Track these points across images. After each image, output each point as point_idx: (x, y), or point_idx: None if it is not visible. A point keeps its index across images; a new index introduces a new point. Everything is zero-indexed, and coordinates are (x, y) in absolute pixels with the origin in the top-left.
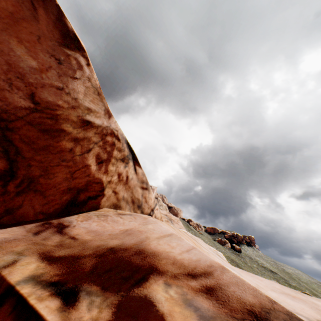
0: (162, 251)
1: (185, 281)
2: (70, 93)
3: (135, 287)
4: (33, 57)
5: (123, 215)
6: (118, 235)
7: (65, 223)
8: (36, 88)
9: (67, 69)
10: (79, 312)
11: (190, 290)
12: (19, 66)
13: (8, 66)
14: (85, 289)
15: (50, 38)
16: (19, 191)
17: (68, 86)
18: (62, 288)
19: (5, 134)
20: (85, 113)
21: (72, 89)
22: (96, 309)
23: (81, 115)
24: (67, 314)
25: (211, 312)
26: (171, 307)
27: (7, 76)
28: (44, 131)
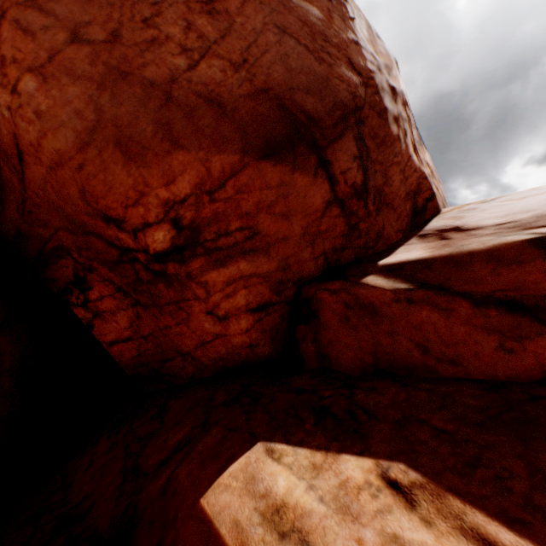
0: None
1: None
2: (364, 47)
3: None
4: (307, 2)
5: (494, 201)
6: None
7: (445, 228)
8: (344, 50)
9: (339, 6)
10: None
11: None
12: (312, 23)
13: (306, 27)
14: None
15: None
16: (376, 210)
17: (356, 36)
18: None
19: (358, 131)
20: (387, 74)
21: (360, 39)
22: None
23: (386, 78)
24: None
25: None
26: None
27: (318, 44)
28: (379, 115)
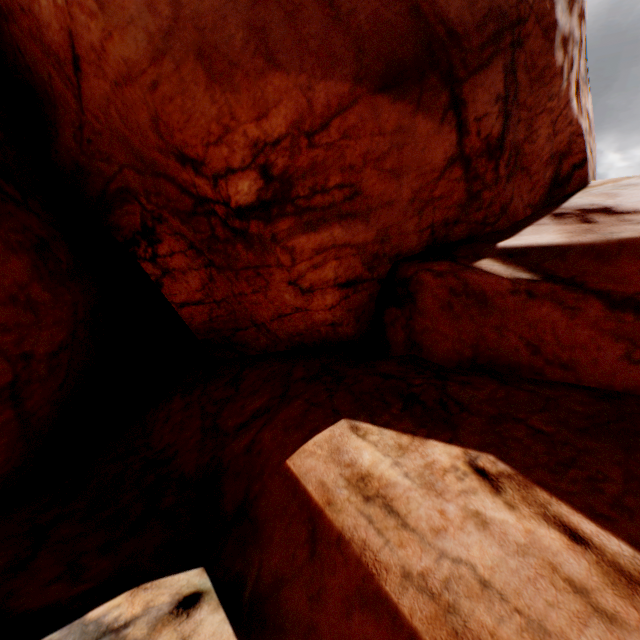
0: None
1: None
2: None
3: None
4: None
5: None
6: None
7: (591, 208)
8: None
9: None
10: None
11: None
12: None
13: None
14: None
15: None
16: (508, 175)
17: None
18: None
19: (512, 58)
20: None
21: None
22: None
23: None
24: None
25: None
26: None
27: None
28: (544, 33)
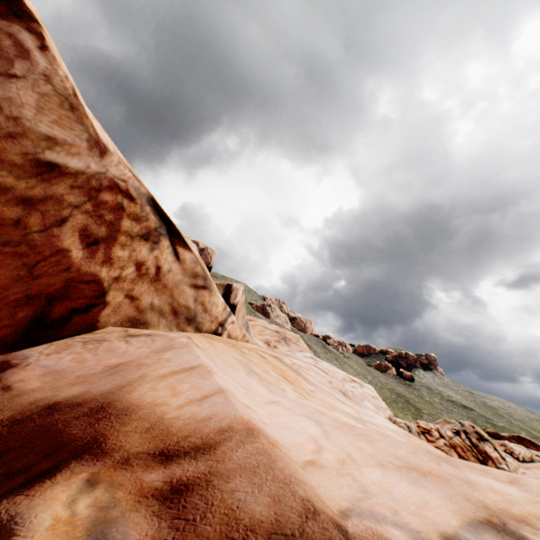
0: (147, 404)
1: (140, 471)
2: (2, 107)
3: (10, 496)
4: None
5: (133, 338)
6: (91, 377)
7: (14, 361)
8: None
9: None
10: None
11: (131, 495)
12: None
13: None
14: None
15: None
16: None
17: None
18: None
19: None
20: (40, 146)
21: (6, 98)
22: None
23: (32, 151)
24: None
25: None
26: None
27: None
28: None
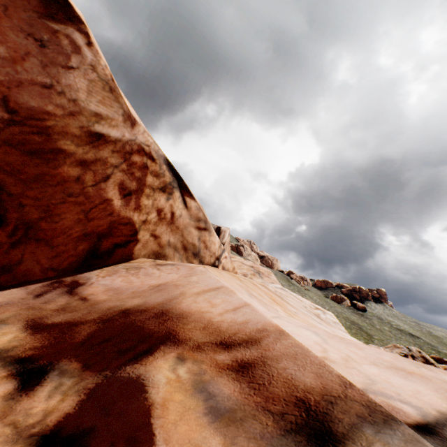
0: (195, 311)
1: (211, 353)
2: (65, 92)
3: (130, 364)
4: None
5: (162, 266)
6: (143, 293)
7: (81, 281)
8: (9, 88)
9: (56, 54)
10: (32, 401)
11: (212, 367)
12: None
13: None
14: (60, 367)
15: (23, 7)
16: (15, 242)
17: (60, 81)
18: (29, 366)
19: None
20: (91, 121)
21: (67, 85)
22: (58, 397)
23: (86, 125)
24: (13, 404)
25: (233, 401)
26: (170, 394)
27: None
28: (32, 153)
